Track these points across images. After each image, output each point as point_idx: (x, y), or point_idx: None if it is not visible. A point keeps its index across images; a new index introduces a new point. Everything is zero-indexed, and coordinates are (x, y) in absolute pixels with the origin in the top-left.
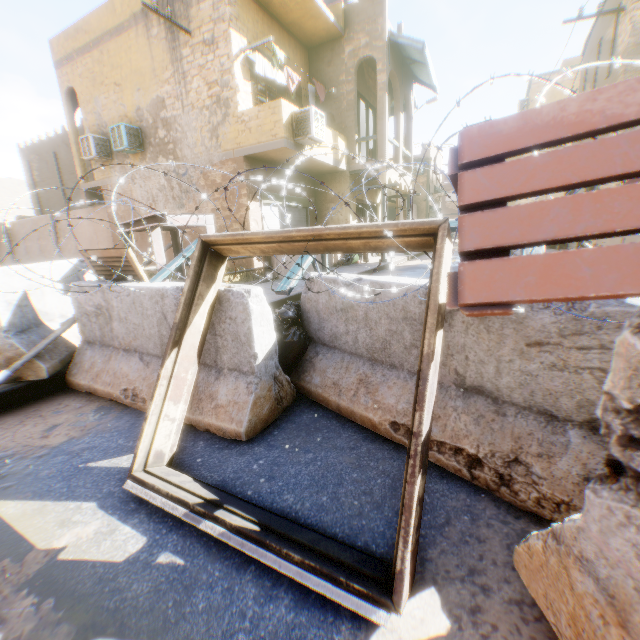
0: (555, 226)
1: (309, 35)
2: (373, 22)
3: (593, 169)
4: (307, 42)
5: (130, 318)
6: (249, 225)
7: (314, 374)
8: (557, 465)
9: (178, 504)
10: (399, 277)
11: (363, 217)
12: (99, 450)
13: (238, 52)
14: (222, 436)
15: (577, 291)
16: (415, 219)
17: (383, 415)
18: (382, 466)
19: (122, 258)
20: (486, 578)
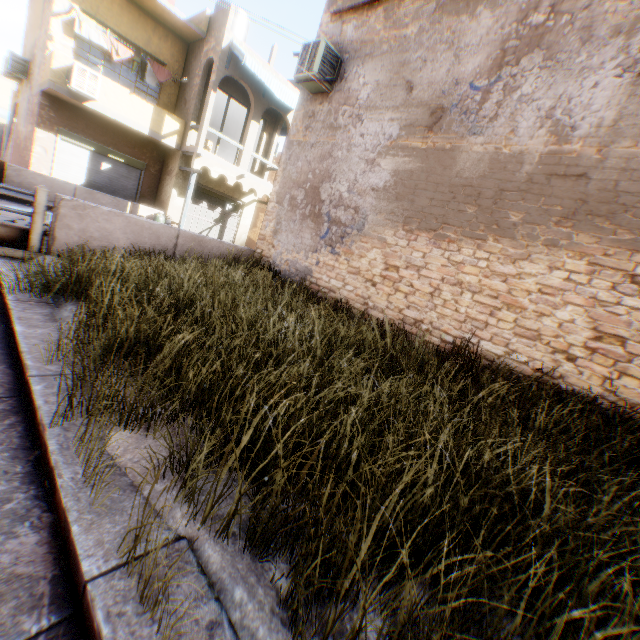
0: None
1: (176, 29)
2: (220, 31)
3: None
4: (181, 36)
5: None
6: (34, 148)
7: None
8: None
9: None
10: None
11: (207, 203)
12: None
13: (64, 13)
14: None
15: None
16: None
17: None
18: None
19: None
20: None
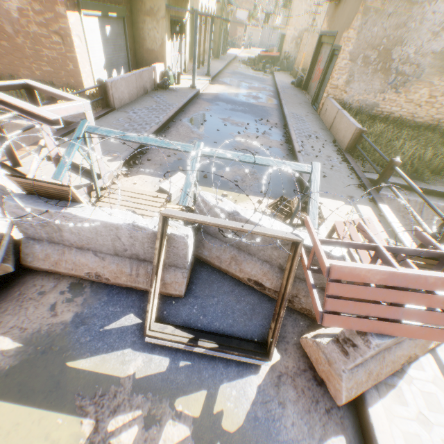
0: (349, 309)
1: None
2: None
3: (362, 296)
4: None
5: (83, 233)
6: (73, 42)
7: (204, 250)
8: (309, 299)
9: (179, 343)
10: (258, 214)
11: (175, 36)
12: (102, 318)
13: None
14: (169, 296)
15: (349, 328)
16: (291, 237)
17: (244, 275)
18: (247, 299)
19: (61, 190)
20: (287, 339)
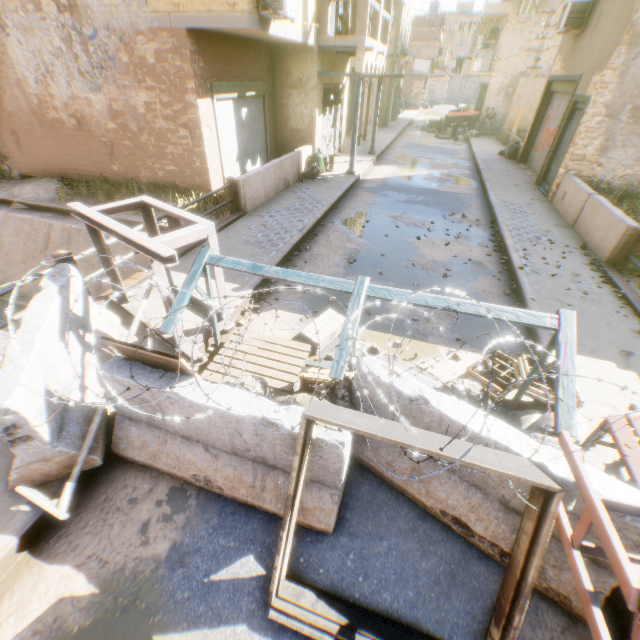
0: None
1: None
2: None
3: None
4: None
5: (191, 421)
6: (202, 134)
7: (366, 448)
8: (564, 574)
9: (322, 631)
10: (462, 405)
11: (328, 108)
12: (209, 556)
13: None
14: (309, 527)
15: None
16: (536, 480)
17: (435, 503)
18: (439, 550)
19: (168, 361)
20: None
